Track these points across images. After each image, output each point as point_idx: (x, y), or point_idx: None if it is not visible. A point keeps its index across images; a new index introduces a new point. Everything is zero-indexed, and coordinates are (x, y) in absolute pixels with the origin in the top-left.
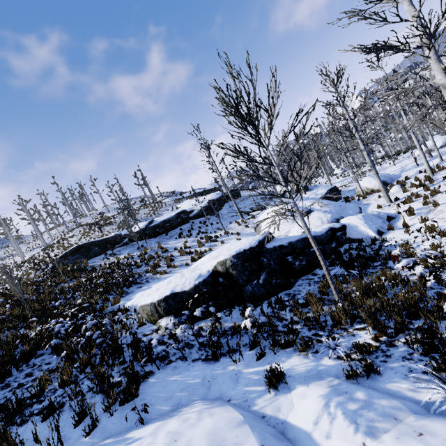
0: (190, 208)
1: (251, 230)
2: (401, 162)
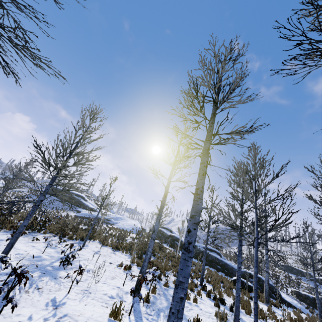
0: None
1: None
2: None
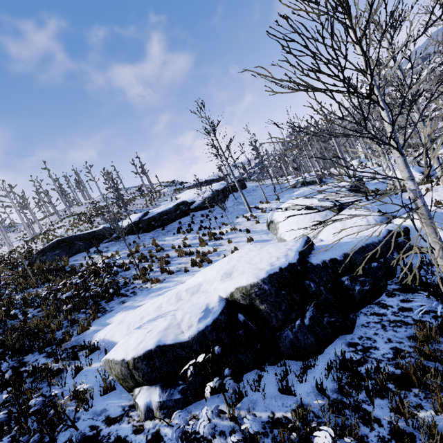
0: (191, 198)
1: (263, 226)
2: None
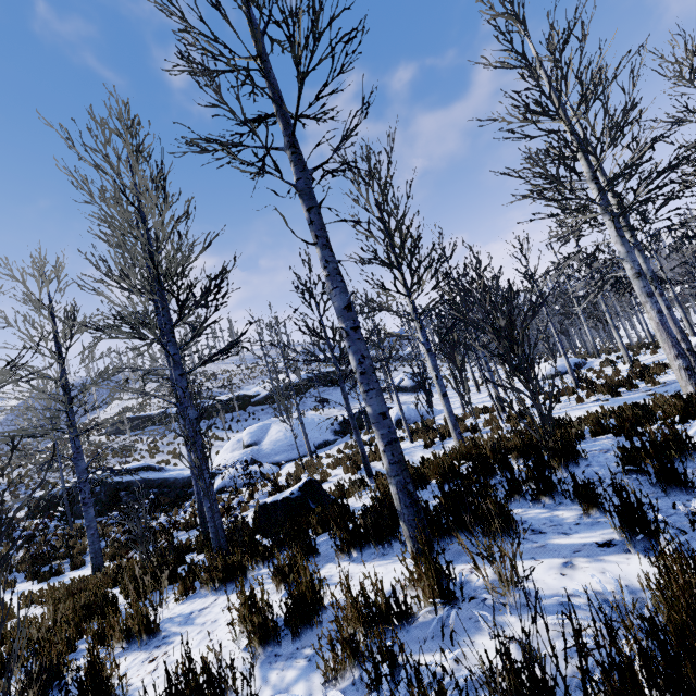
0: (260, 390)
1: None
2: (517, 383)
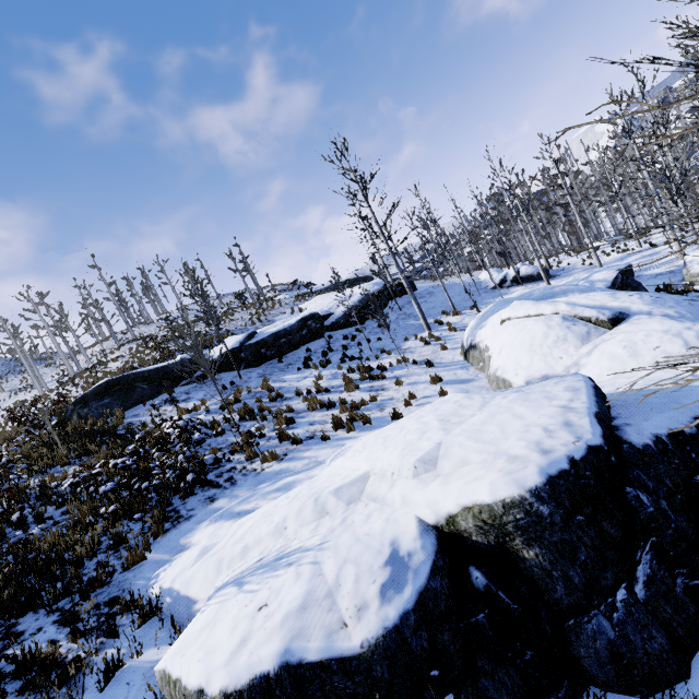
0: (325, 309)
1: (455, 355)
2: None
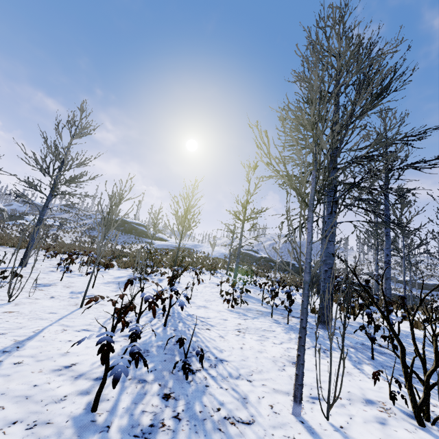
0: None
1: None
2: None
